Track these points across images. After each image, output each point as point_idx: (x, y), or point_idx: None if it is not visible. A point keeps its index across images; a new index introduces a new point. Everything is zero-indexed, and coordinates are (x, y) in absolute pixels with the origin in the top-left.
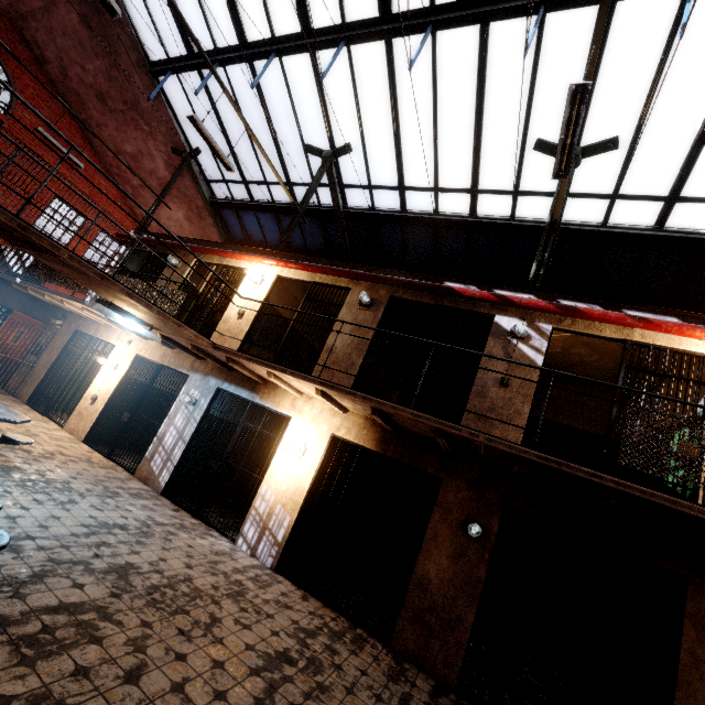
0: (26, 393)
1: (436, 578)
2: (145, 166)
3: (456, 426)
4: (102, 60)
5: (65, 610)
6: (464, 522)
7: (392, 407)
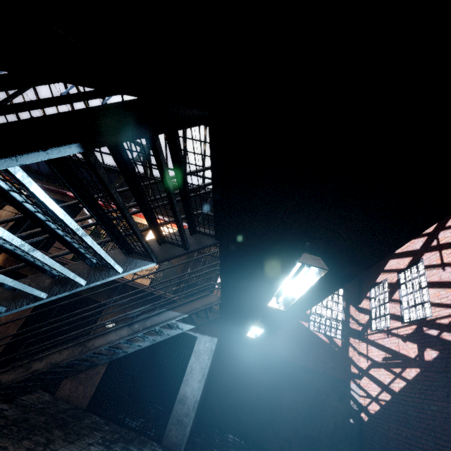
0: None
1: (4, 319)
2: None
3: None
4: None
5: None
6: None
7: None
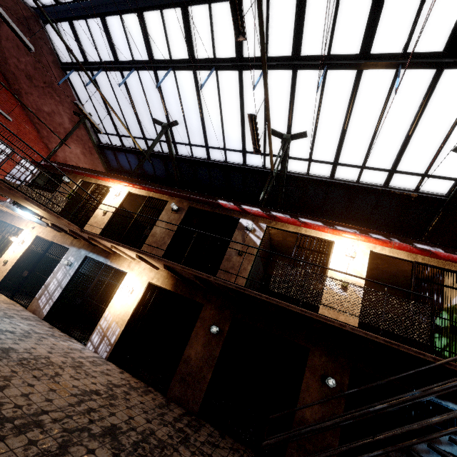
0: None
1: (194, 357)
2: (56, 120)
3: (201, 273)
4: (31, 57)
5: None
6: (211, 326)
7: (172, 263)
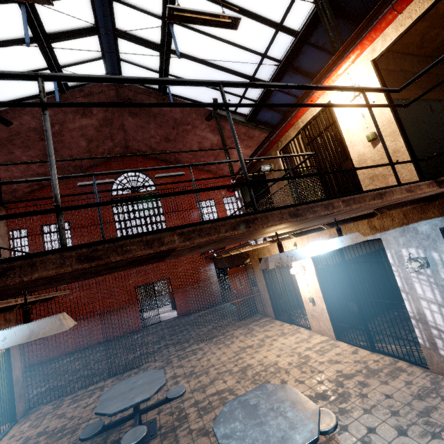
0: (270, 312)
1: None
2: (207, 147)
3: None
4: (151, 122)
5: None
6: None
7: None
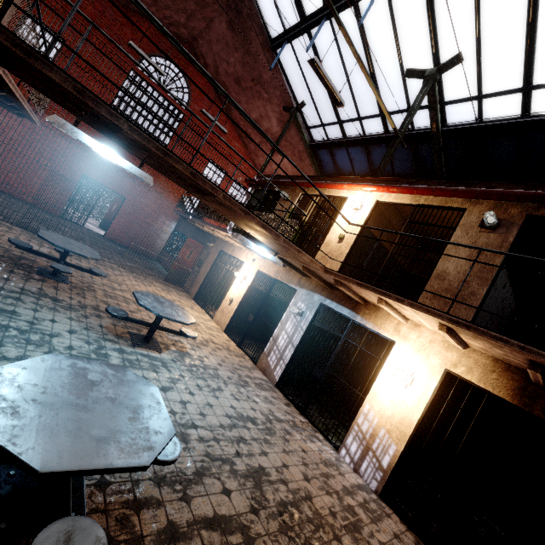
0: (193, 292)
1: None
2: (264, 127)
3: None
4: (239, 51)
5: (218, 526)
6: None
7: None
